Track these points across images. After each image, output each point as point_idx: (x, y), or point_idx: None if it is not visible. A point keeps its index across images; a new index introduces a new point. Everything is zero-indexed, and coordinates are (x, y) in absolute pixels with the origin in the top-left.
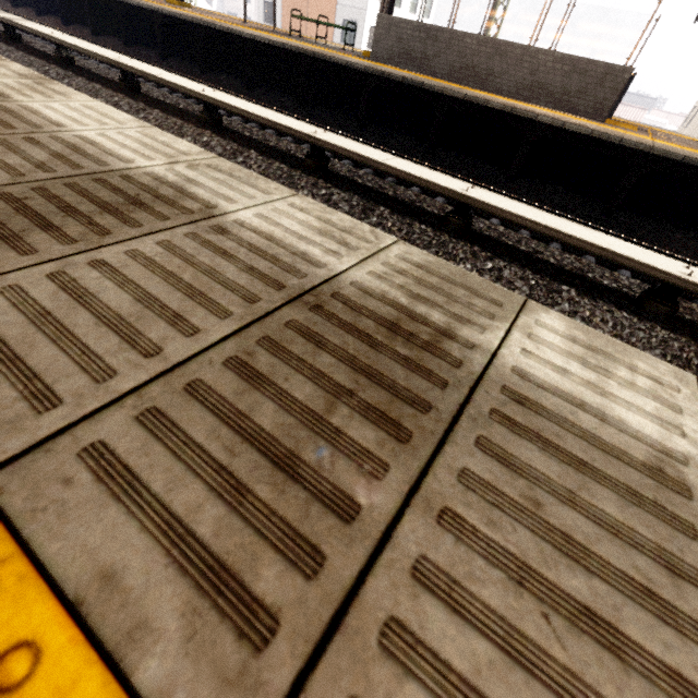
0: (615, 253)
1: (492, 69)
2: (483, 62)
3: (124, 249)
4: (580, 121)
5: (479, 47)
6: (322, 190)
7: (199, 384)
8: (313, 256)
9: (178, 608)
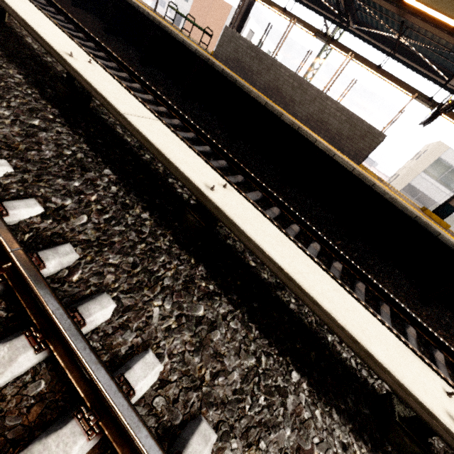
0: (371, 355)
1: (294, 97)
2: (289, 90)
3: None
4: (345, 158)
5: (289, 78)
6: (37, 119)
7: None
8: None
9: None
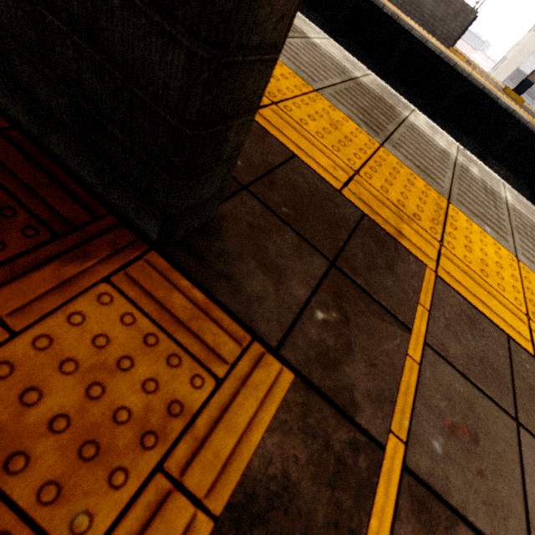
0: None
1: None
2: None
3: (293, 41)
4: (436, 43)
5: None
6: None
7: (342, 91)
8: (348, 68)
9: (363, 125)
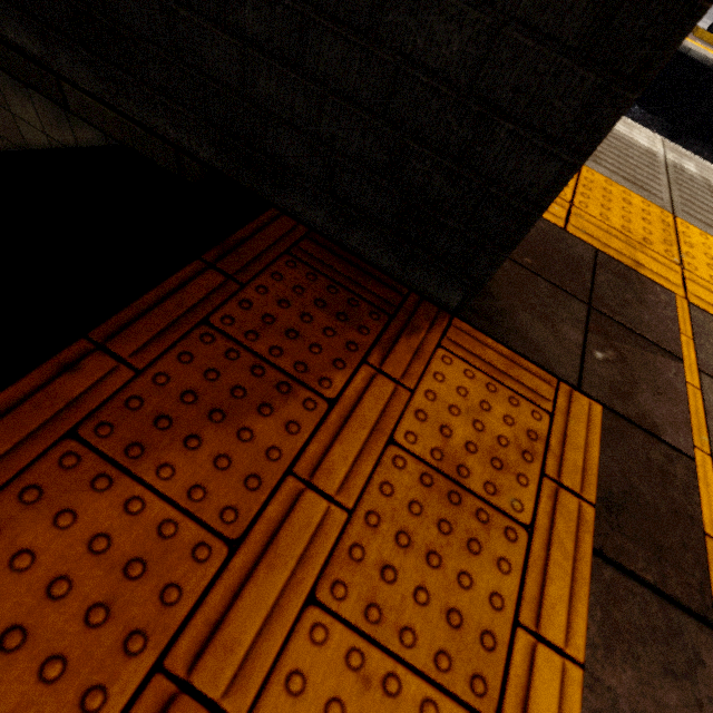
0: None
1: None
2: None
3: None
4: None
5: None
6: None
7: None
8: None
9: None
